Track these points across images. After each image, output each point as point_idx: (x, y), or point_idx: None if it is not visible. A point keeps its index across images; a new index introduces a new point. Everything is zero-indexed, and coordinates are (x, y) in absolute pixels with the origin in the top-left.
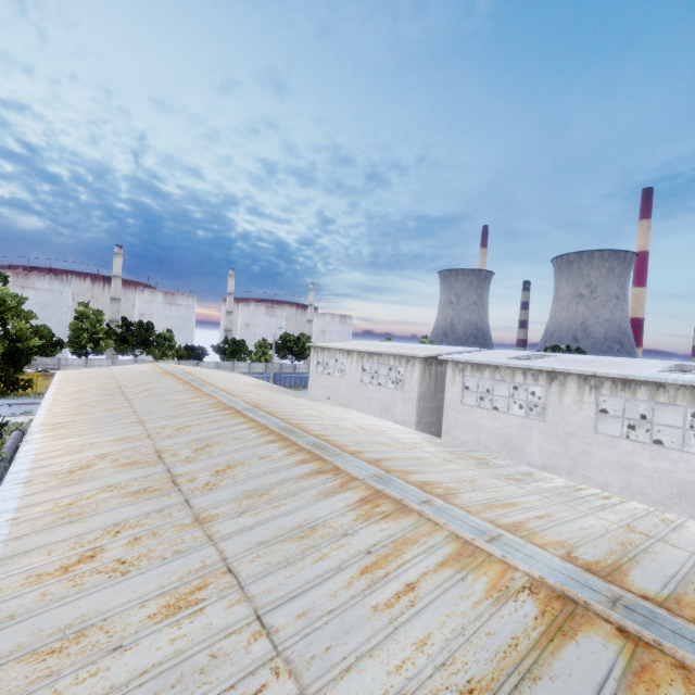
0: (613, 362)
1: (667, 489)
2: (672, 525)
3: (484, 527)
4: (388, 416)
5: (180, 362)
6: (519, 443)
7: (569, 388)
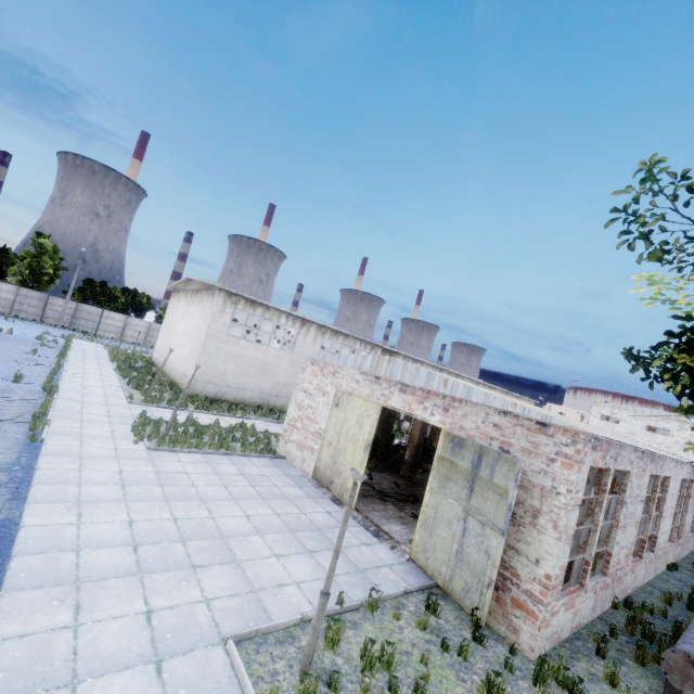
0: None
1: None
2: None
3: None
4: None
5: None
6: None
7: None
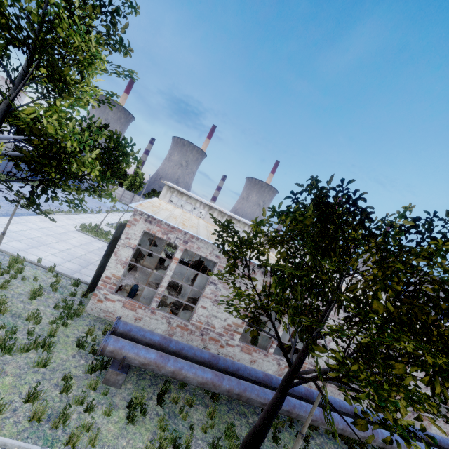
0: None
1: None
2: None
3: None
4: None
5: None
6: None
7: None
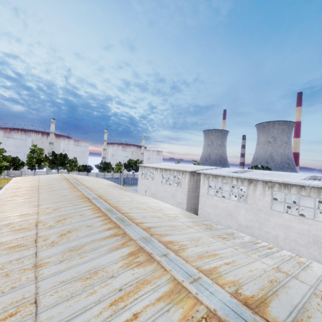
0: (280, 174)
1: (307, 239)
2: (303, 265)
3: (192, 272)
4: (173, 199)
5: (79, 172)
6: (235, 214)
7: (258, 187)
